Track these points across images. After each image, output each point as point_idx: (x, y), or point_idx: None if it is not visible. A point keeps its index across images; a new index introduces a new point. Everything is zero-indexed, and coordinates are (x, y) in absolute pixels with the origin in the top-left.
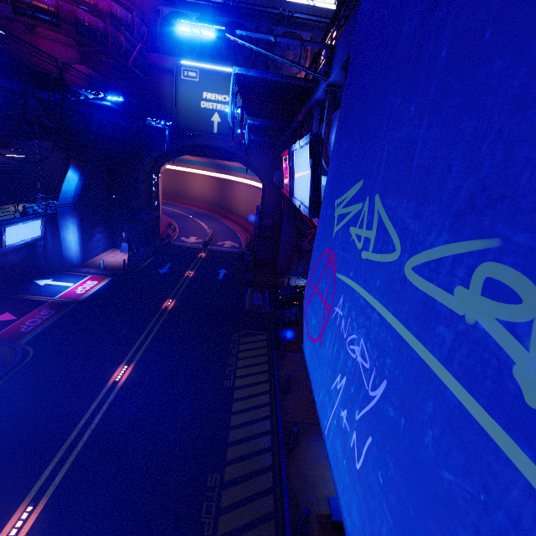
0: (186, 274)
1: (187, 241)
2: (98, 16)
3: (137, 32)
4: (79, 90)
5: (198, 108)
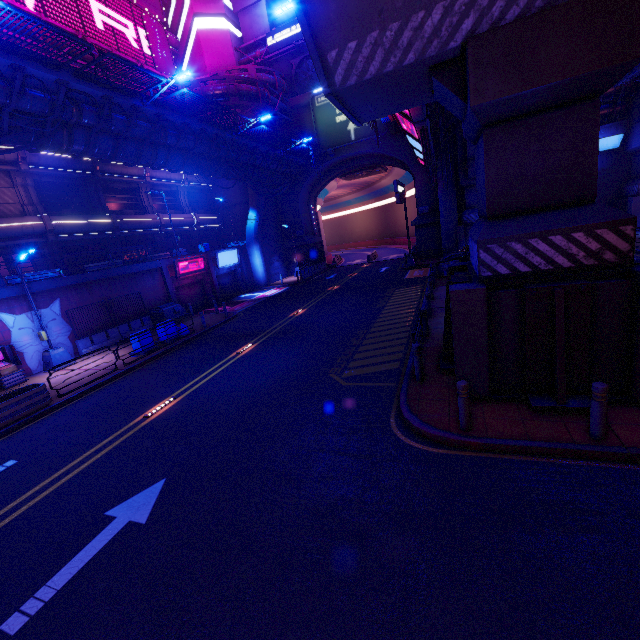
0: (349, 275)
1: (351, 263)
2: (251, 83)
3: (278, 87)
4: (244, 117)
5: (335, 124)
